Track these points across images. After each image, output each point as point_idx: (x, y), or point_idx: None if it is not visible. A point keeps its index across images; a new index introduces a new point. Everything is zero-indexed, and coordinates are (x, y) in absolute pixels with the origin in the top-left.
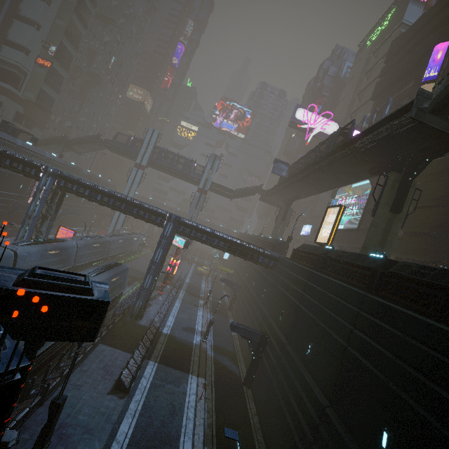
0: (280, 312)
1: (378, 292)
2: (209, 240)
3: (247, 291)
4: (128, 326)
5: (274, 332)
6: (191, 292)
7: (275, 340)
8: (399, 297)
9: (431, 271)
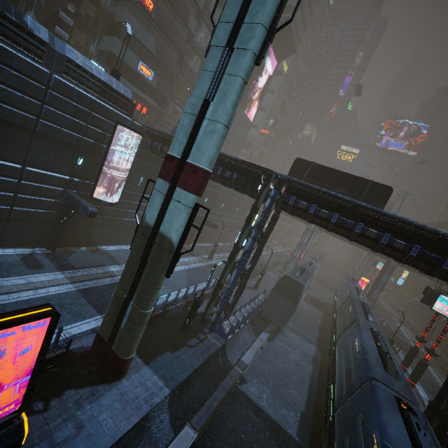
0: None
1: None
2: None
3: None
4: None
5: None
6: (380, 308)
7: None
8: None
9: None
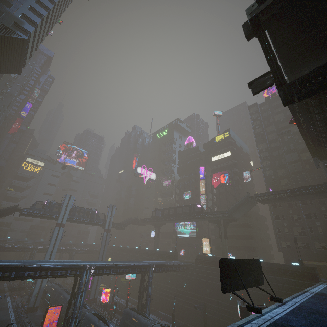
0: (205, 289)
1: None
2: (166, 269)
3: (165, 288)
4: None
5: (208, 299)
6: (123, 308)
7: (211, 302)
8: None
9: None
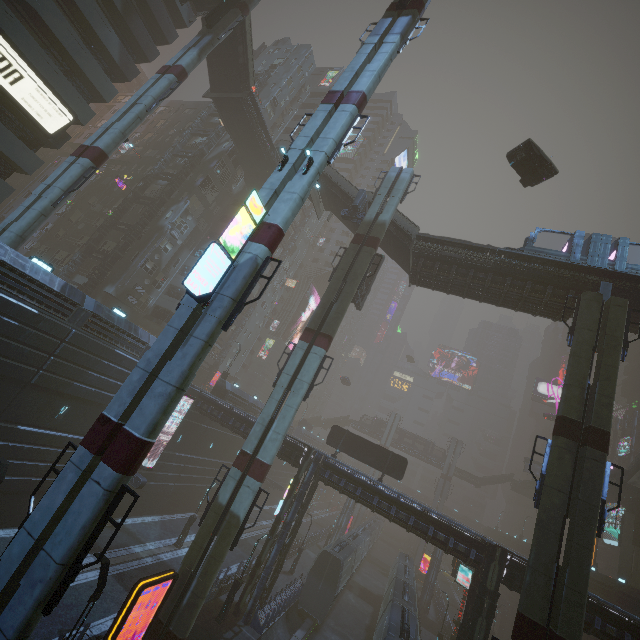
0: None
1: (615, 602)
2: None
3: None
4: (423, 617)
5: None
6: (450, 602)
7: None
8: (623, 605)
9: (635, 590)
